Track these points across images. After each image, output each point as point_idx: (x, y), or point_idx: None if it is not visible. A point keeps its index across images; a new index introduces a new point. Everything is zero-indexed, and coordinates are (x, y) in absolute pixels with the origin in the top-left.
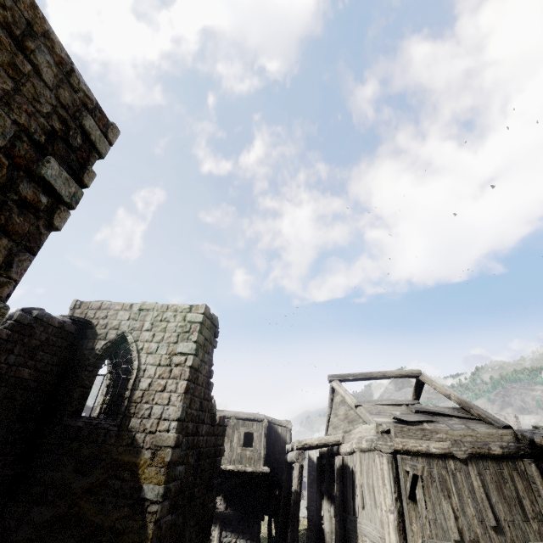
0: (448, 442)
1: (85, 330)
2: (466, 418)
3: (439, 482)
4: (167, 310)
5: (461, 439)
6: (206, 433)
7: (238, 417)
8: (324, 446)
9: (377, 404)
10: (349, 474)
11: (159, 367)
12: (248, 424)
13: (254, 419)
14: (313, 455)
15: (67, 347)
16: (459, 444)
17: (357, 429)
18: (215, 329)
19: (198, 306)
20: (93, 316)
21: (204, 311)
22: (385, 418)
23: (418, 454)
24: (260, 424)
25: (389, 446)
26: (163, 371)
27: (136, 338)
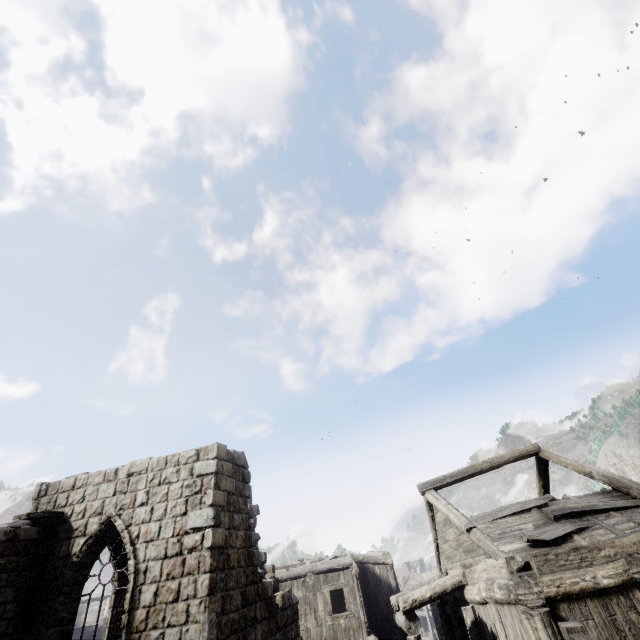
0: (621, 560)
1: (55, 527)
2: (629, 508)
3: (634, 637)
4: (166, 466)
5: (637, 549)
6: (265, 636)
7: (316, 570)
8: (441, 596)
9: (496, 518)
10: (490, 637)
11: (165, 561)
12: (332, 578)
13: (339, 567)
14: None
15: (28, 564)
16: (638, 559)
17: (480, 566)
18: (243, 471)
19: (207, 449)
20: (65, 503)
21: (216, 454)
22: (515, 542)
23: (584, 595)
24: (349, 573)
25: (536, 595)
26: (172, 565)
27: (127, 522)
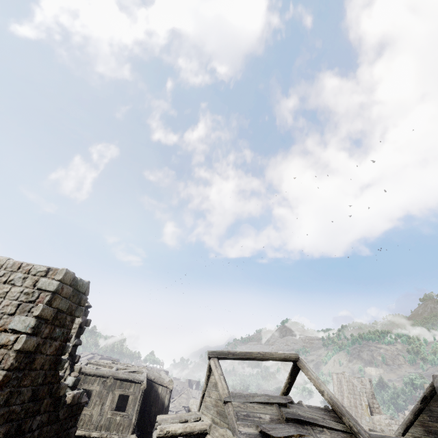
0: None
1: None
2: (337, 430)
3: None
4: (17, 270)
5: None
6: (41, 425)
7: (117, 376)
8: (188, 435)
9: (247, 401)
10: None
11: None
12: (125, 385)
13: (133, 380)
14: (193, 409)
15: None
16: None
17: (222, 430)
18: (82, 296)
19: (56, 270)
20: None
21: (61, 278)
22: (252, 427)
23: None
24: (138, 386)
25: None
26: None
27: None
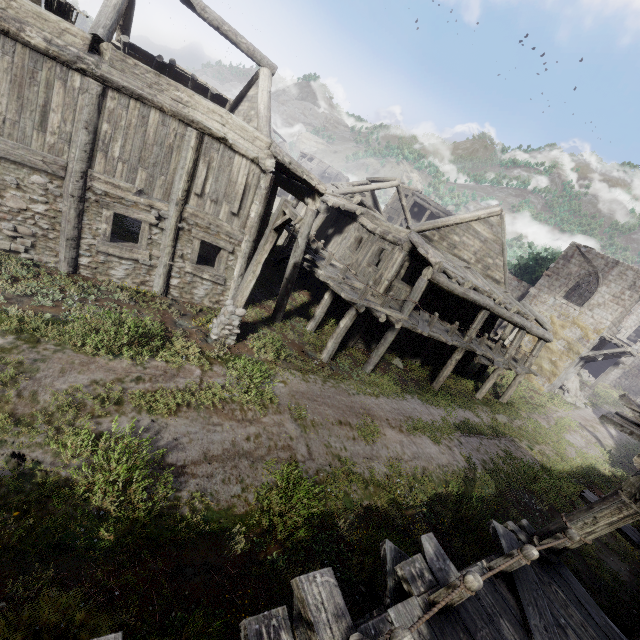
0: None
1: None
2: None
3: None
4: None
5: None
6: None
7: None
8: None
9: None
10: None
11: None
12: None
13: None
14: None
15: None
16: None
17: None
18: None
19: None
20: None
21: None
22: None
23: None
24: None
25: None
26: None
27: None
